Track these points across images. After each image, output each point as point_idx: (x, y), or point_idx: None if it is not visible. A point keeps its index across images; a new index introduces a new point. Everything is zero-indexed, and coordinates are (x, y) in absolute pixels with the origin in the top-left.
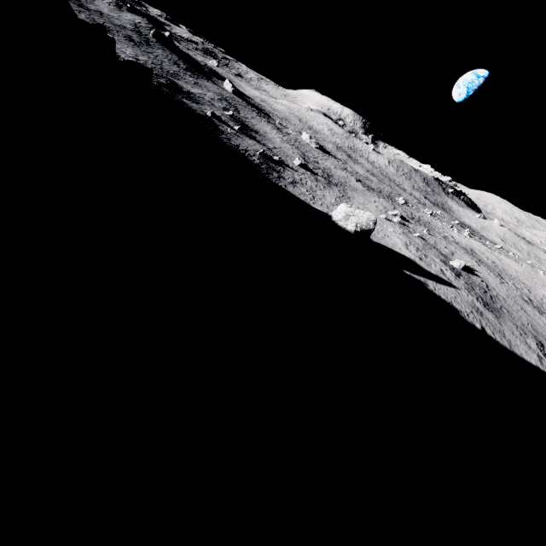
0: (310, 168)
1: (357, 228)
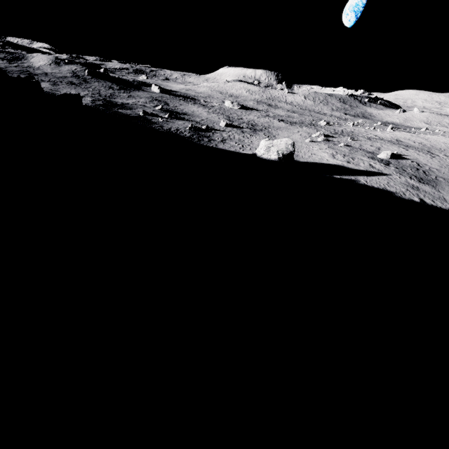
0: (235, 125)
1: (279, 155)
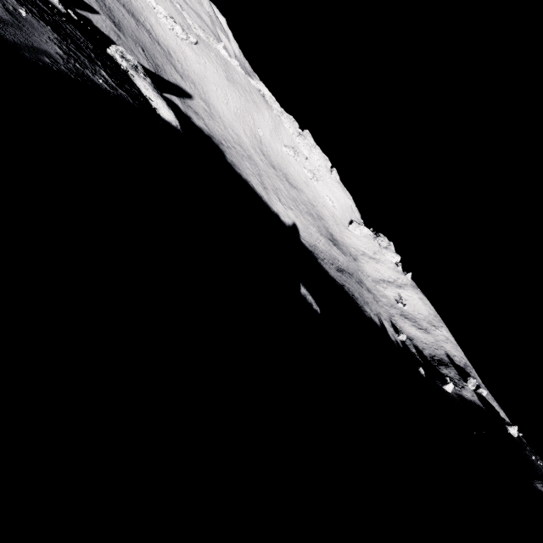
0: None
1: None
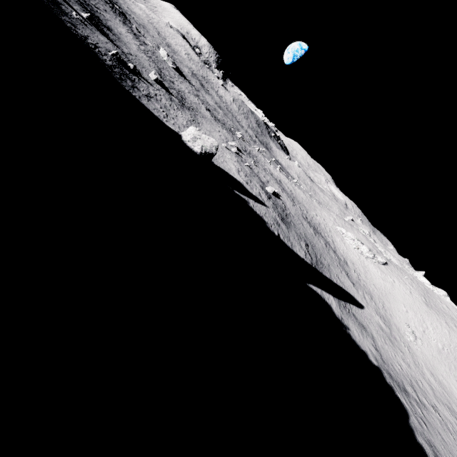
0: (165, 86)
1: (203, 150)
